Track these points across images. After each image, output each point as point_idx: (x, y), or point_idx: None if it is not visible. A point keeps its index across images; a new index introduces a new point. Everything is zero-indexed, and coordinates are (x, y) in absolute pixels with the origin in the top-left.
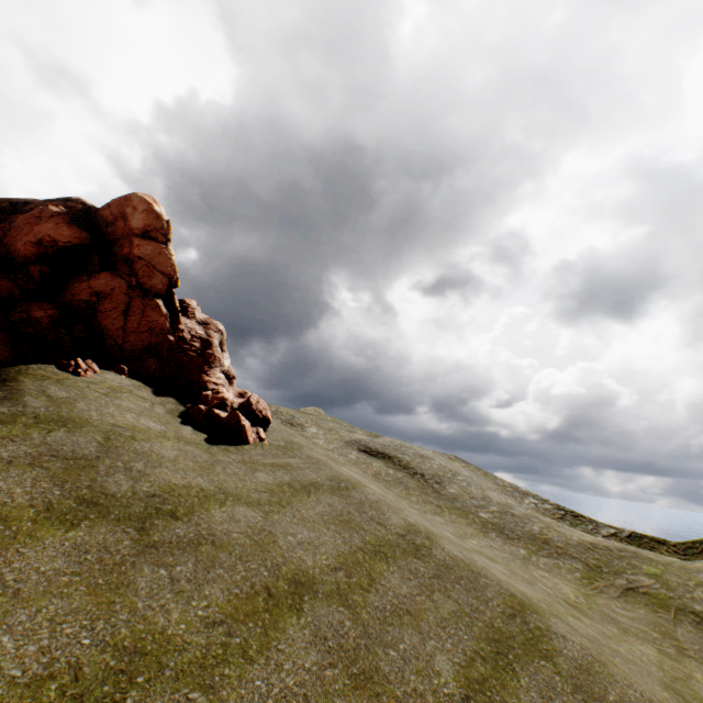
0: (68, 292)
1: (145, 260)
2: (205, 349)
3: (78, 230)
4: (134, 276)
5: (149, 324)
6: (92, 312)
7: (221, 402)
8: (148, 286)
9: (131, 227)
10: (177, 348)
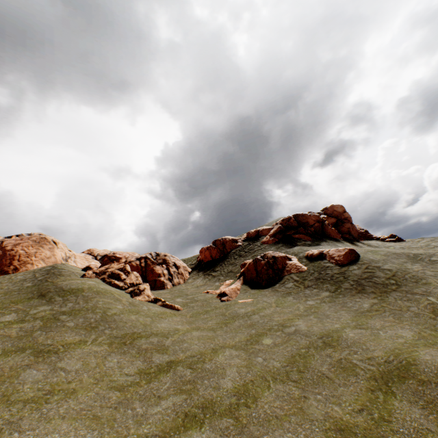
0: (341, 231)
1: (347, 217)
2: (365, 230)
3: (333, 218)
4: (348, 221)
5: (355, 230)
6: (349, 232)
7: (389, 237)
8: (351, 222)
9: (339, 212)
10: (360, 233)
